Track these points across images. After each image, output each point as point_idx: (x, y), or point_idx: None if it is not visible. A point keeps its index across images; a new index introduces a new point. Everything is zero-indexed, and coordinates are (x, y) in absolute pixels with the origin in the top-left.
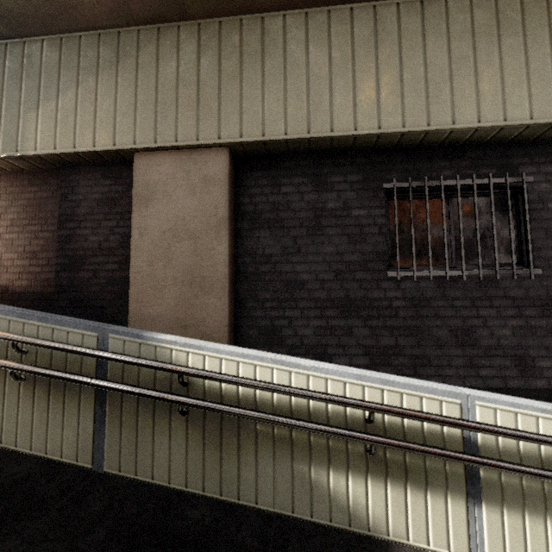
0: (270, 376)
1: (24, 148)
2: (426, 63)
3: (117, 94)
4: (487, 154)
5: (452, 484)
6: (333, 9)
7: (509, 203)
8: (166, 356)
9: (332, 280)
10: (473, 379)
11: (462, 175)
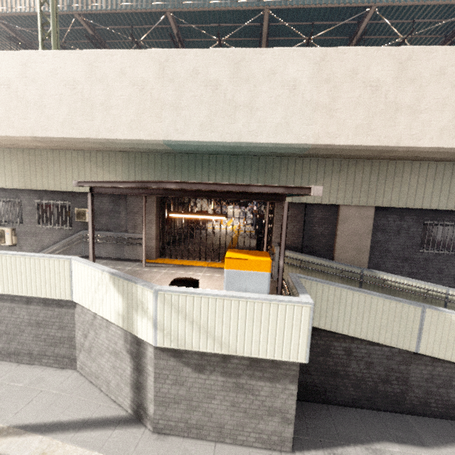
0: (403, 282)
1: (302, 200)
2: (450, 187)
3: (338, 184)
4: None
5: (441, 305)
6: (422, 163)
7: None
8: (378, 276)
9: (400, 251)
10: (439, 283)
11: (451, 220)
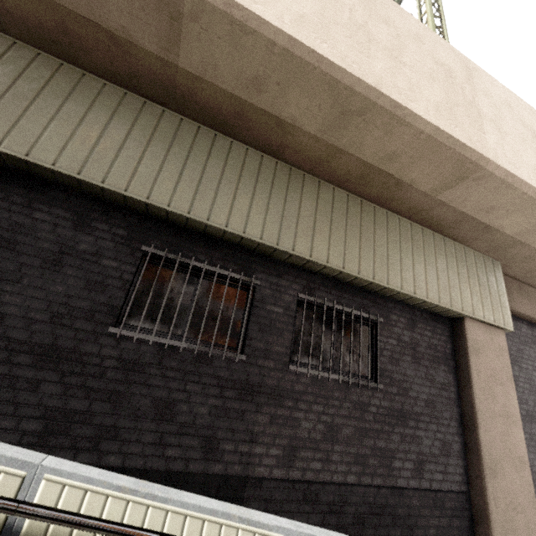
0: None
1: None
2: (204, 172)
3: None
4: (236, 255)
5: None
6: (149, 103)
7: (237, 295)
8: None
9: (45, 322)
10: (157, 460)
11: (213, 263)
